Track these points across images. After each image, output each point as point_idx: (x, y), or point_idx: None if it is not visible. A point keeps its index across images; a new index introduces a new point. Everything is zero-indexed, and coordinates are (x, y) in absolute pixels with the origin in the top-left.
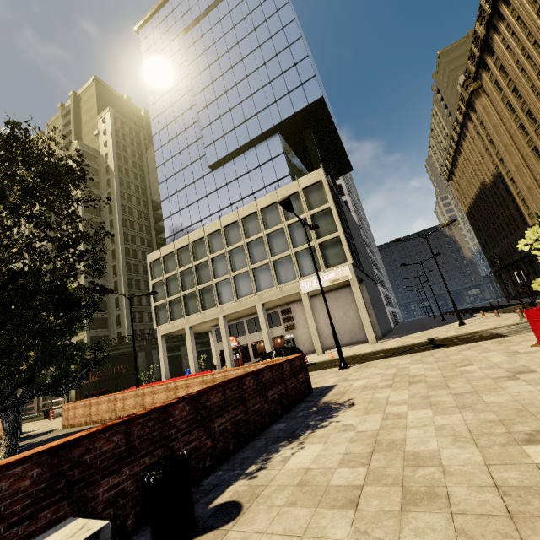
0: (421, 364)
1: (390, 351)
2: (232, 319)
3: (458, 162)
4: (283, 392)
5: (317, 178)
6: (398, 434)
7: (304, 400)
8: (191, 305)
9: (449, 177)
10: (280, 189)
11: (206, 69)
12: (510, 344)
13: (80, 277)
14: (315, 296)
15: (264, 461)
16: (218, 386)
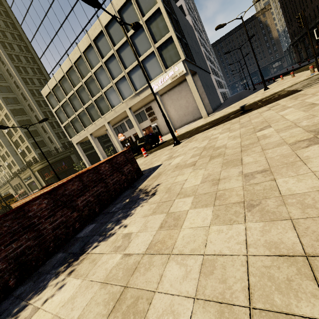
0: (228, 132)
1: (213, 122)
2: (116, 123)
3: None
4: (102, 191)
5: None
6: (154, 273)
7: (131, 186)
8: (85, 120)
9: None
10: None
11: None
12: (305, 97)
13: (10, 118)
14: (165, 93)
15: (15, 314)
16: None
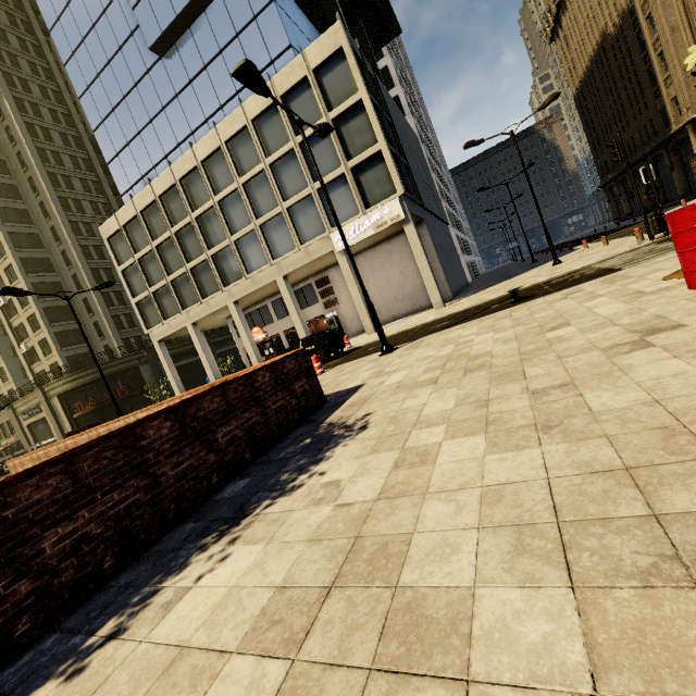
0: (491, 333)
1: (456, 316)
2: (251, 304)
3: None
4: (258, 421)
5: (335, 44)
6: (405, 516)
7: (306, 420)
8: (187, 294)
9: (553, 33)
10: (277, 76)
11: None
12: (627, 281)
13: (16, 277)
14: (360, 254)
15: (141, 602)
16: (43, 467)
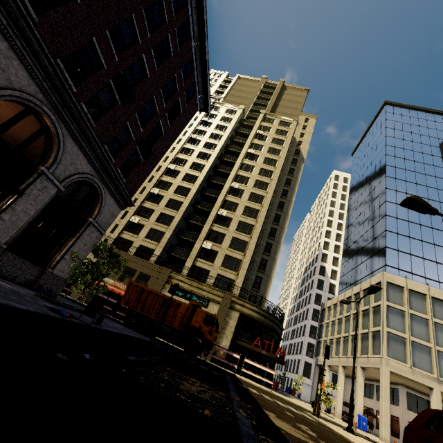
0: None
1: None
2: None
3: None
4: None
5: None
6: None
7: None
8: None
9: None
10: None
11: None
12: None
13: (252, 216)
14: None
15: None
16: None
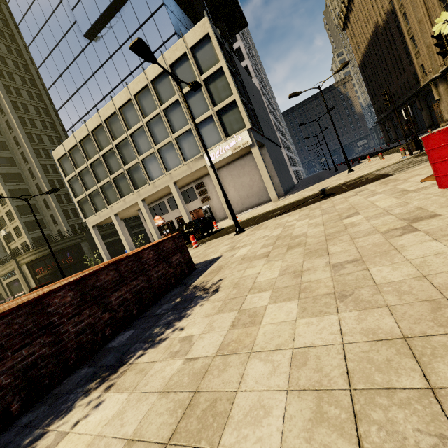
0: (307, 219)
1: (286, 207)
2: (154, 201)
3: (354, 3)
4: (143, 286)
5: (203, 31)
6: (233, 373)
7: (180, 283)
8: (110, 195)
9: (344, 25)
10: (166, 52)
11: None
12: (397, 183)
13: None
14: (224, 167)
15: (29, 445)
16: None
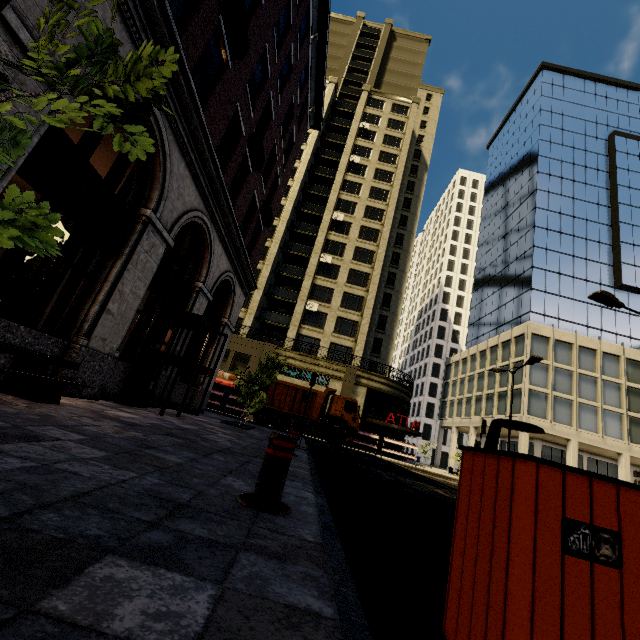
0: None
1: None
2: None
3: None
4: None
5: None
6: None
7: None
8: (585, 419)
9: None
10: None
11: (638, 190)
12: None
13: (365, 260)
14: None
15: None
16: None
